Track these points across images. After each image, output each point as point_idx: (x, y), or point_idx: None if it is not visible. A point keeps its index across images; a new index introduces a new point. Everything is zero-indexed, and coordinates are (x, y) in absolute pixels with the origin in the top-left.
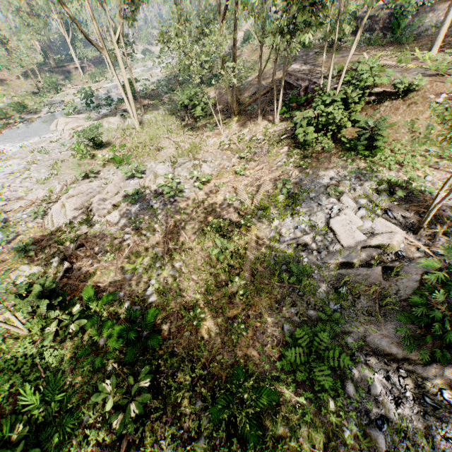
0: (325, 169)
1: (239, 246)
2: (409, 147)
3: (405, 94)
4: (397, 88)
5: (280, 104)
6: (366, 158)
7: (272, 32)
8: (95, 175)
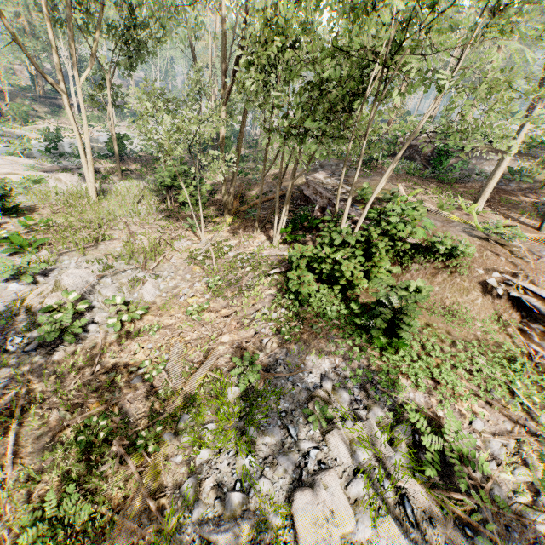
0: (318, 353)
1: (108, 508)
2: (449, 348)
3: (445, 257)
4: (436, 248)
5: (284, 221)
6: (382, 352)
7: (278, 130)
8: None
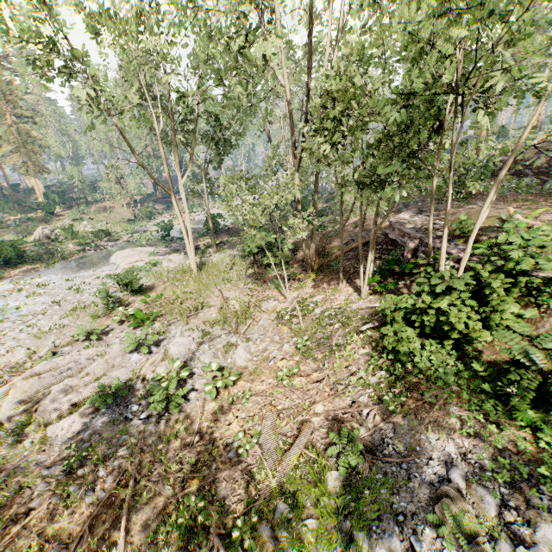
0: (437, 430)
1: None
2: None
3: None
4: None
5: (370, 270)
6: (535, 433)
7: (350, 183)
8: (102, 336)
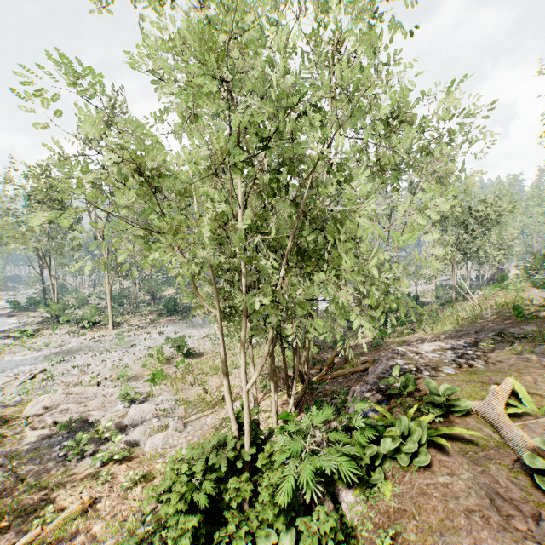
0: None
1: None
2: None
3: None
4: None
5: (290, 402)
6: None
7: None
8: (132, 381)
